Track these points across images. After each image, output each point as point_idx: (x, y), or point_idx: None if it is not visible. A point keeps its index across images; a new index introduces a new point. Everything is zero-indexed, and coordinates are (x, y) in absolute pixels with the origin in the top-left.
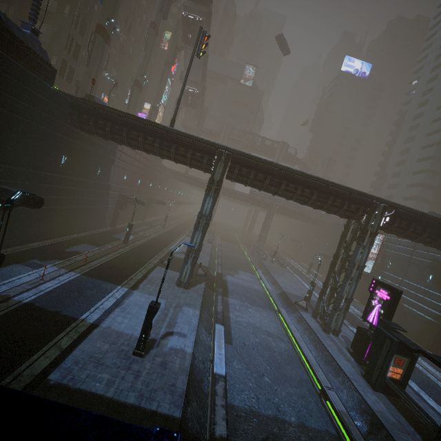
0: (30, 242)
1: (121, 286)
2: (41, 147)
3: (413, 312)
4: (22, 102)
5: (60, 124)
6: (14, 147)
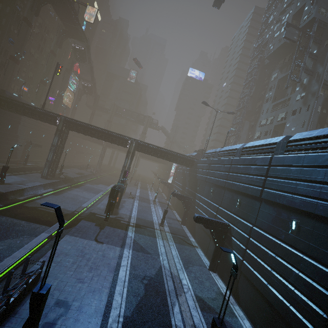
0: None
1: (7, 173)
2: None
3: None
4: None
5: None
6: None
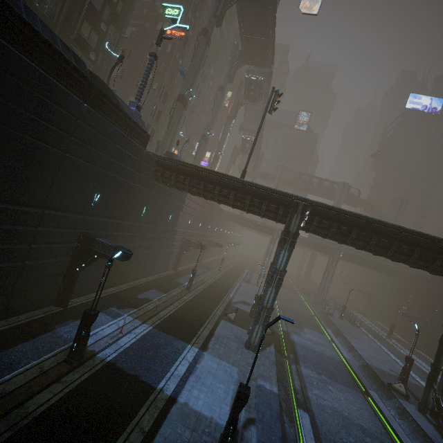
0: (109, 287)
1: (191, 345)
2: (130, 200)
3: None
4: (123, 165)
5: (147, 180)
6: (111, 202)
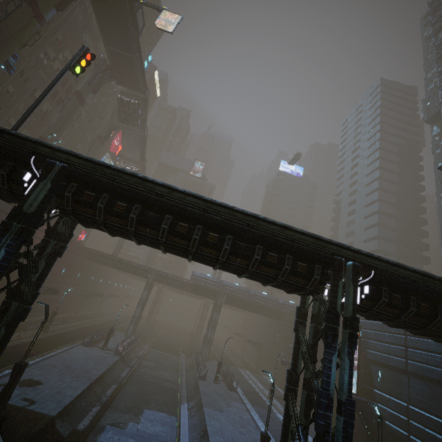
0: None
1: None
2: None
3: None
4: None
5: None
6: None
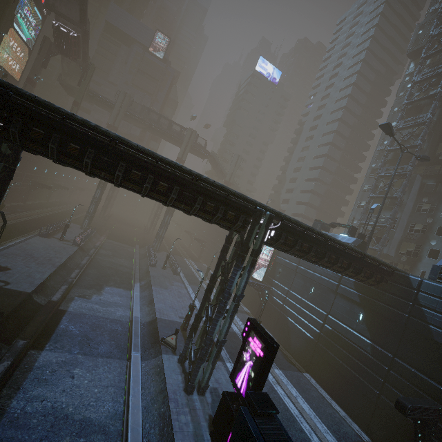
0: None
1: None
2: None
3: (295, 327)
4: None
5: None
6: None
